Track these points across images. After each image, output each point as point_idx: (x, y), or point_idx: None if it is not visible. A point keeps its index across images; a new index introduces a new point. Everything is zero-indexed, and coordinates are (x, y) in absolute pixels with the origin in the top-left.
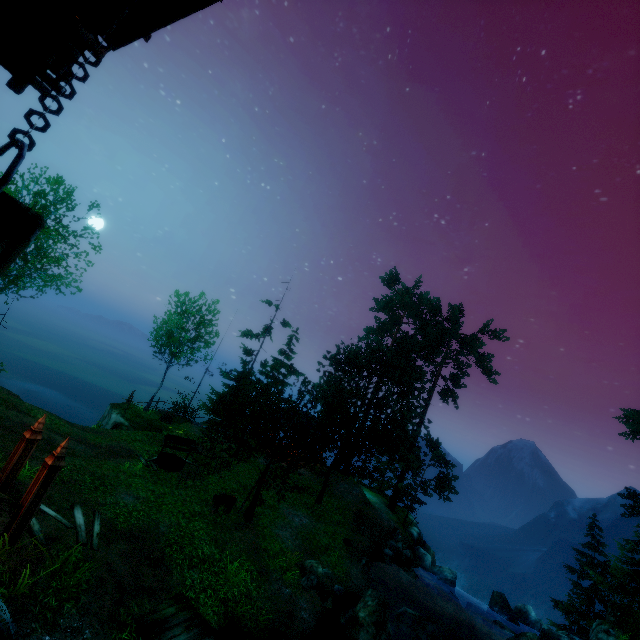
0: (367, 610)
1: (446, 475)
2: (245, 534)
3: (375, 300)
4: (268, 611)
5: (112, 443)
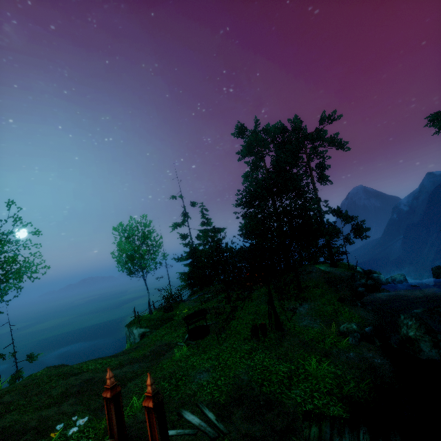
0: (413, 328)
1: (356, 224)
2: (289, 340)
3: (237, 152)
4: (358, 376)
5: (151, 348)
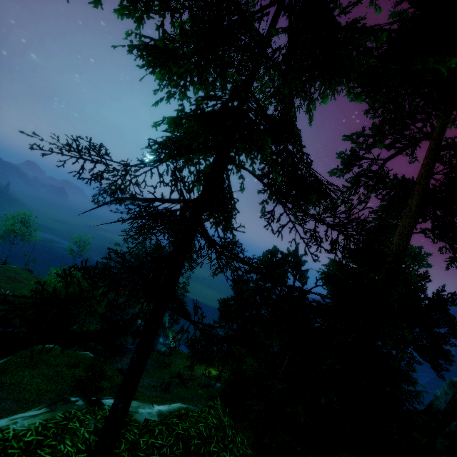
0: None
1: None
2: None
3: None
4: None
5: None
